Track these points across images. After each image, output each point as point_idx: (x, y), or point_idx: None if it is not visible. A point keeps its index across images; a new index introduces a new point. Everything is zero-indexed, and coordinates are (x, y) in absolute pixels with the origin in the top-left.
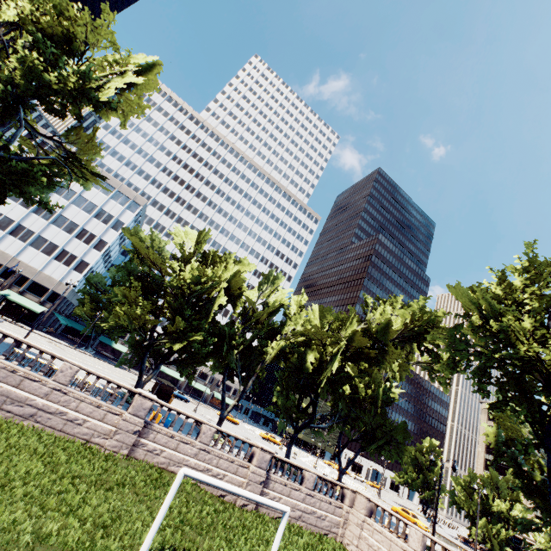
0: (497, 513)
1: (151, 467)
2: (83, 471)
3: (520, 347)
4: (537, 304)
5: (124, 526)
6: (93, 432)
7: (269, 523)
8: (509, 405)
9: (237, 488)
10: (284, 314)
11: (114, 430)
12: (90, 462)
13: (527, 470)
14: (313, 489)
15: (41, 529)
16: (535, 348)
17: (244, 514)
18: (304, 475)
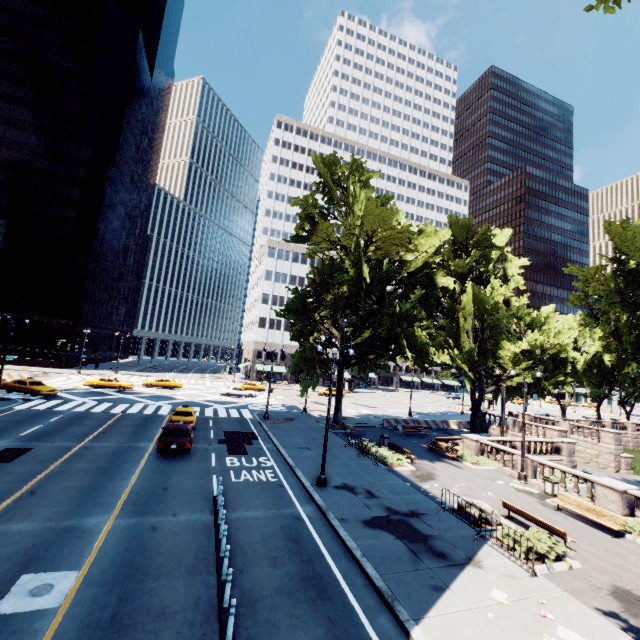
0: None
1: None
2: None
3: None
4: None
5: None
6: None
7: None
8: None
9: None
10: None
11: None
12: None
13: None
14: None
15: None
16: None
17: None
18: None
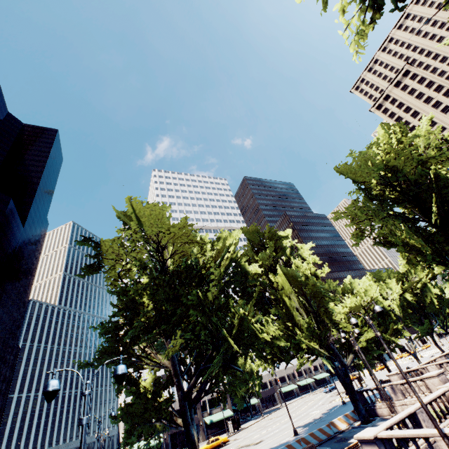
0: None
1: None
2: None
3: None
4: None
5: None
6: None
7: None
8: None
9: None
10: None
11: None
12: None
13: None
14: None
15: None
16: None
17: None
18: None
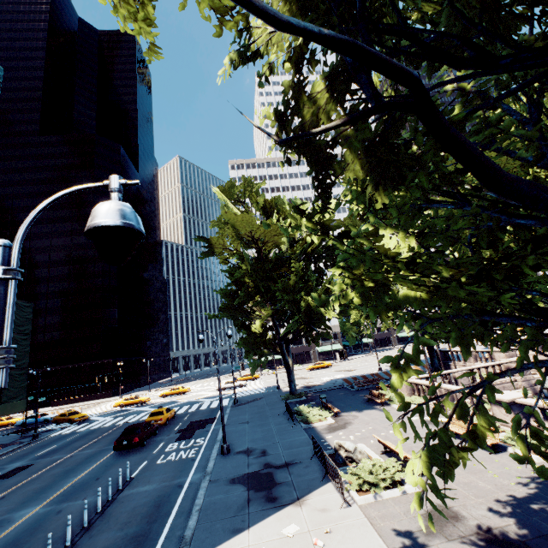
0: None
1: None
2: None
3: None
4: None
5: None
6: None
7: None
8: None
9: None
10: None
11: None
12: None
13: None
14: None
15: None
16: None
17: None
18: None
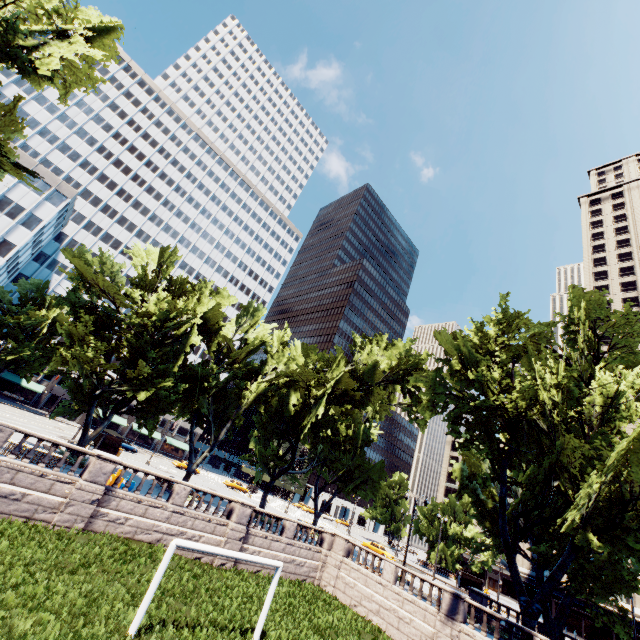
0: (452, 535)
1: (116, 539)
2: (34, 556)
3: (489, 394)
4: (506, 356)
5: (103, 610)
6: (36, 507)
7: (250, 579)
8: (475, 444)
9: (231, 551)
10: (265, 352)
11: (64, 501)
12: (40, 544)
13: (483, 498)
14: (293, 538)
15: (11, 630)
16: (501, 396)
17: (224, 574)
18: (285, 525)
